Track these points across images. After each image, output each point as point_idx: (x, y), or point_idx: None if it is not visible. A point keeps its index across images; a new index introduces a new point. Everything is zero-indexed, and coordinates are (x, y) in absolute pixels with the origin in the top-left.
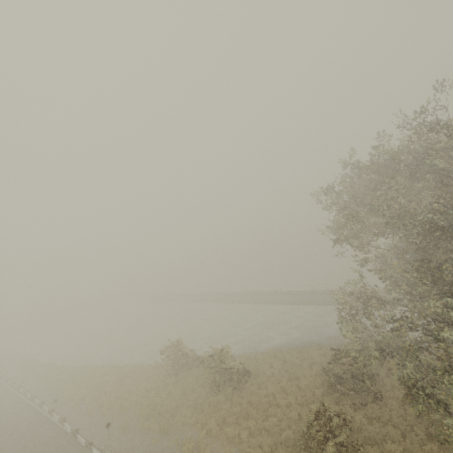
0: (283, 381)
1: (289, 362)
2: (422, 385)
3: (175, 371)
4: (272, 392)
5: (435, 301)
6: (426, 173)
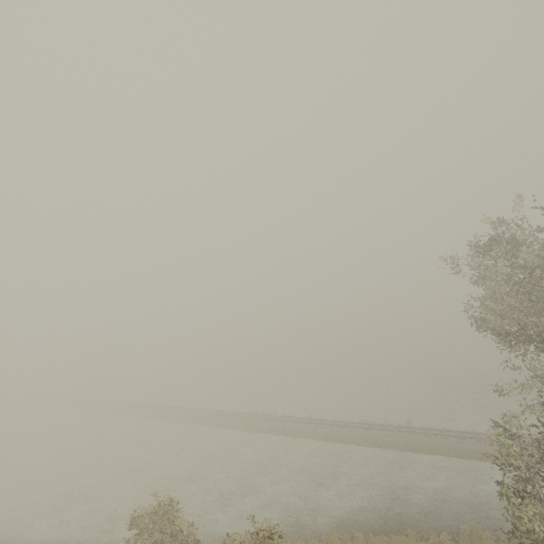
0: None
1: None
2: None
3: None
4: None
5: None
6: None
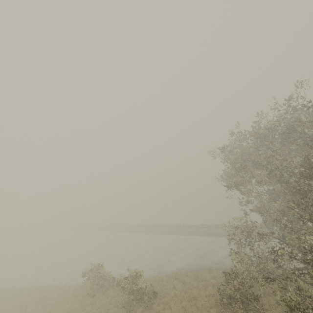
0: (184, 302)
1: (187, 283)
2: (300, 307)
3: (93, 292)
4: (175, 312)
5: (310, 235)
6: (295, 139)
